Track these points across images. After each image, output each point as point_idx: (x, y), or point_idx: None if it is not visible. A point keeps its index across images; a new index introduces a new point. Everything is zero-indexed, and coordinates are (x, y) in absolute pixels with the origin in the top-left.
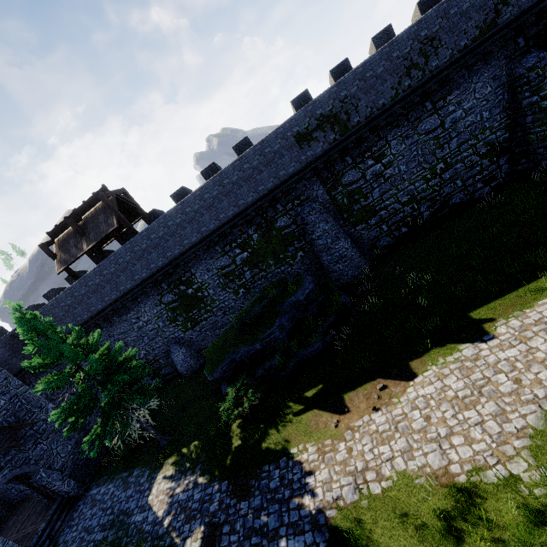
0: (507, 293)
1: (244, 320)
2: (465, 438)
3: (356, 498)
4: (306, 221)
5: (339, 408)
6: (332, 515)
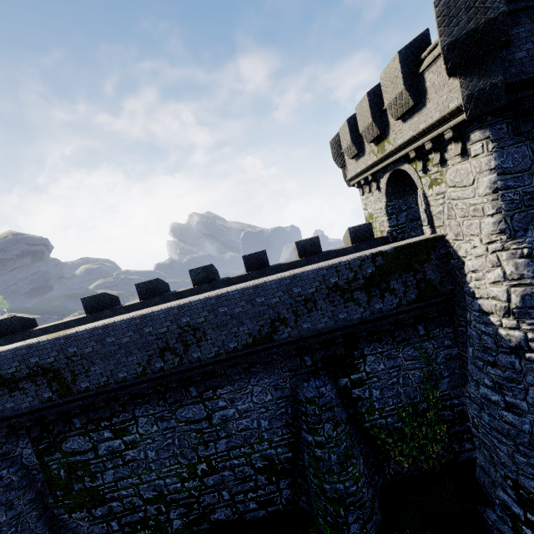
0: None
1: None
2: None
3: None
4: None
5: None
6: None
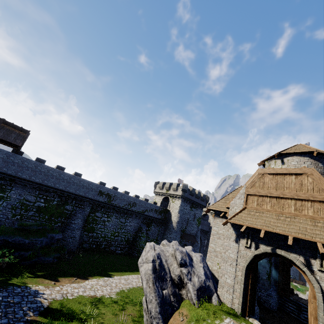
0: (118, 272)
1: (25, 227)
2: (102, 291)
3: (62, 298)
4: (76, 214)
5: (55, 280)
6: (51, 300)
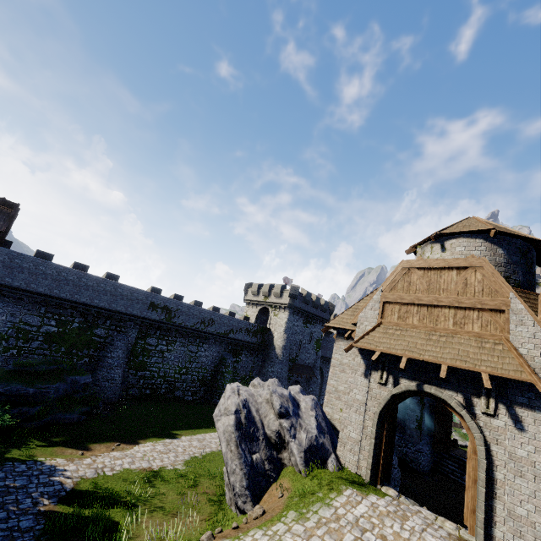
0: (188, 430)
1: (26, 367)
2: (161, 460)
3: (96, 476)
4: (114, 343)
5: (84, 449)
6: (78, 480)
